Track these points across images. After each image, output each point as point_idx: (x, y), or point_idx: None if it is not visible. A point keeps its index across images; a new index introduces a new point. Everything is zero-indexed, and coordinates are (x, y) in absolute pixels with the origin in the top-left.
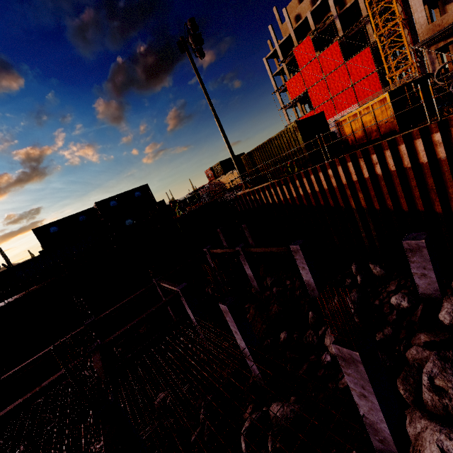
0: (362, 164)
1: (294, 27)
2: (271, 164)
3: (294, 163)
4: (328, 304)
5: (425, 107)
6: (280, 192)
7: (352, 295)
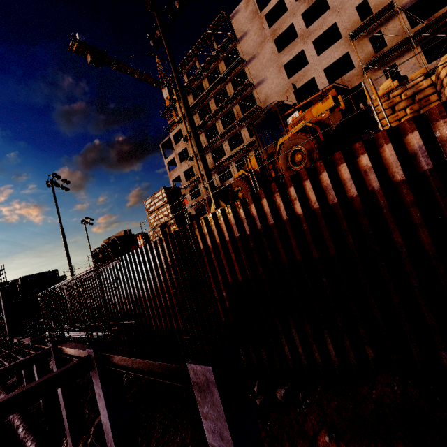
0: None
1: None
2: None
3: None
4: None
5: None
6: None
7: None
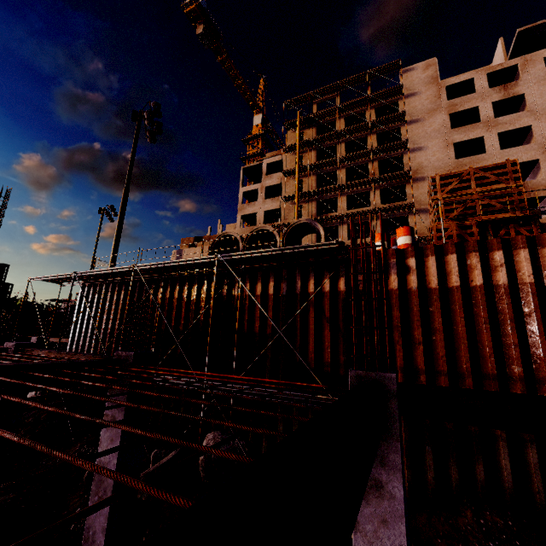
0: None
1: None
2: None
3: None
4: None
5: None
6: None
7: None
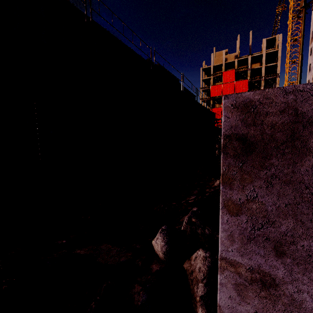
0: None
1: (226, 62)
2: None
3: None
4: None
5: None
6: None
7: None
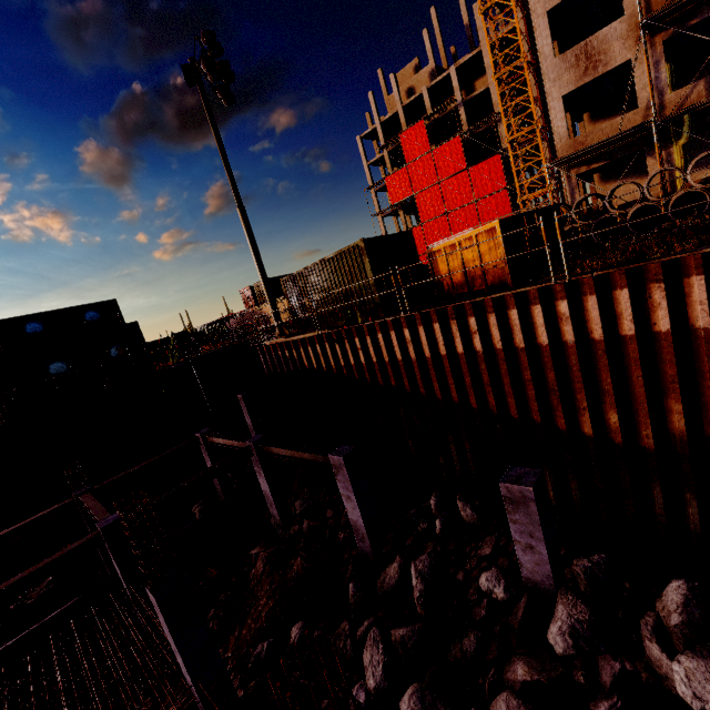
0: (455, 330)
1: (404, 103)
2: (324, 301)
3: (355, 308)
4: (385, 567)
5: (548, 256)
6: (330, 353)
7: (422, 560)
